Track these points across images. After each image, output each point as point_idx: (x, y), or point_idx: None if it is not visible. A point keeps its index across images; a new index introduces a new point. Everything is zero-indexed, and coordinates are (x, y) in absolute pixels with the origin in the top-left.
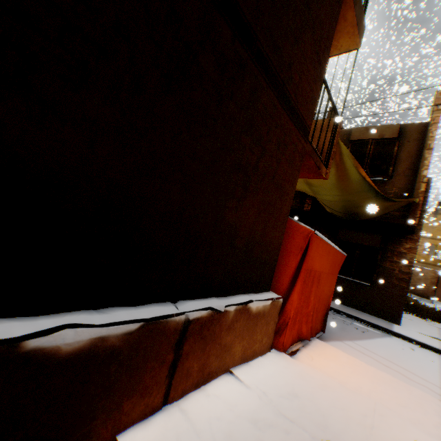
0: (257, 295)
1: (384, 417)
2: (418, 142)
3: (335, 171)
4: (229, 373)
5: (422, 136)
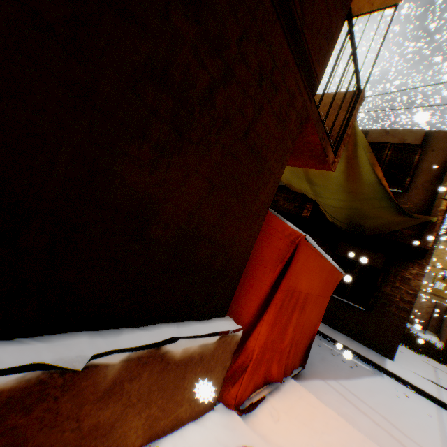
0: (196, 324)
1: None
2: (444, 152)
3: (344, 168)
4: None
5: None
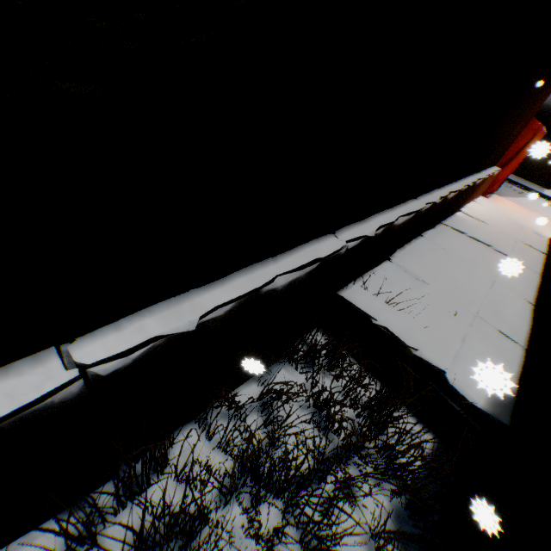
0: (493, 168)
1: (531, 219)
2: None
3: None
4: (472, 201)
5: None
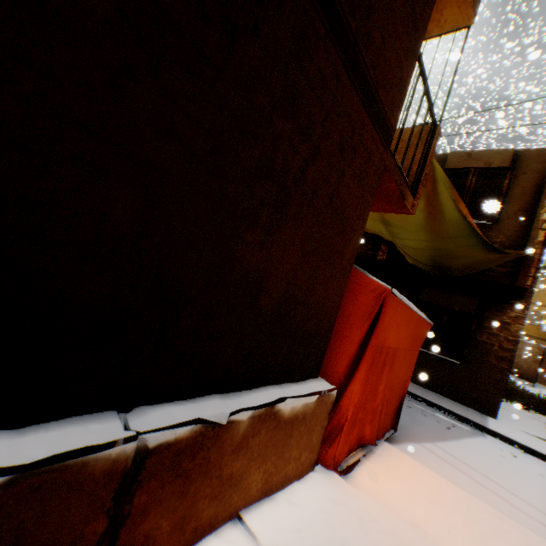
0: (295, 386)
1: None
2: (538, 174)
3: (424, 206)
4: (236, 520)
5: (543, 167)
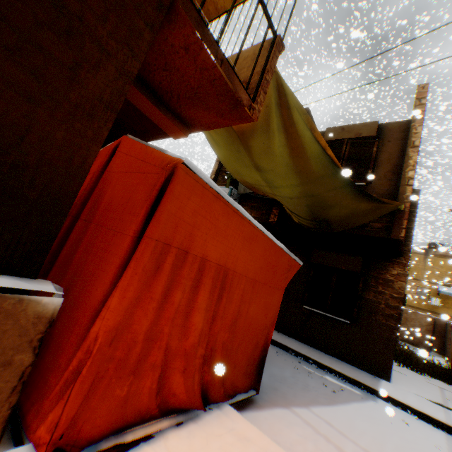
0: None
1: None
2: (401, 141)
3: (285, 140)
4: None
5: (404, 135)
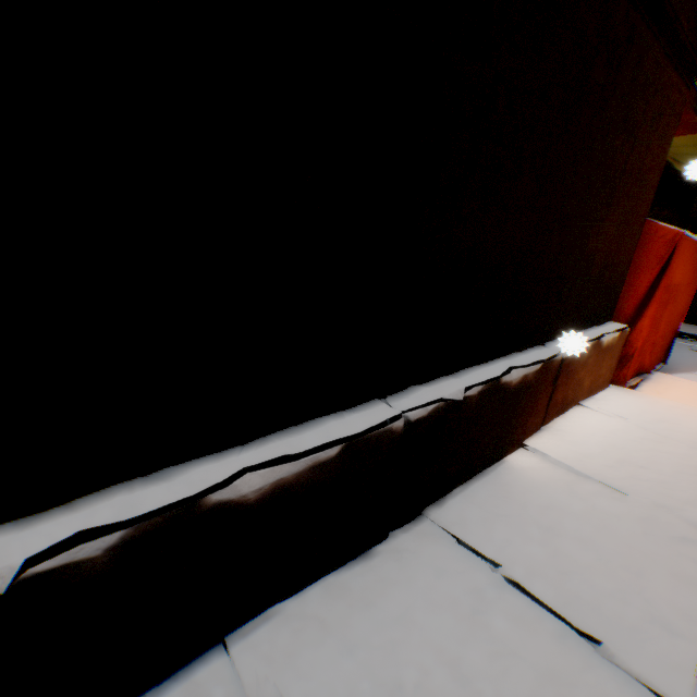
0: (601, 327)
1: None
2: None
3: None
4: (578, 406)
5: None
